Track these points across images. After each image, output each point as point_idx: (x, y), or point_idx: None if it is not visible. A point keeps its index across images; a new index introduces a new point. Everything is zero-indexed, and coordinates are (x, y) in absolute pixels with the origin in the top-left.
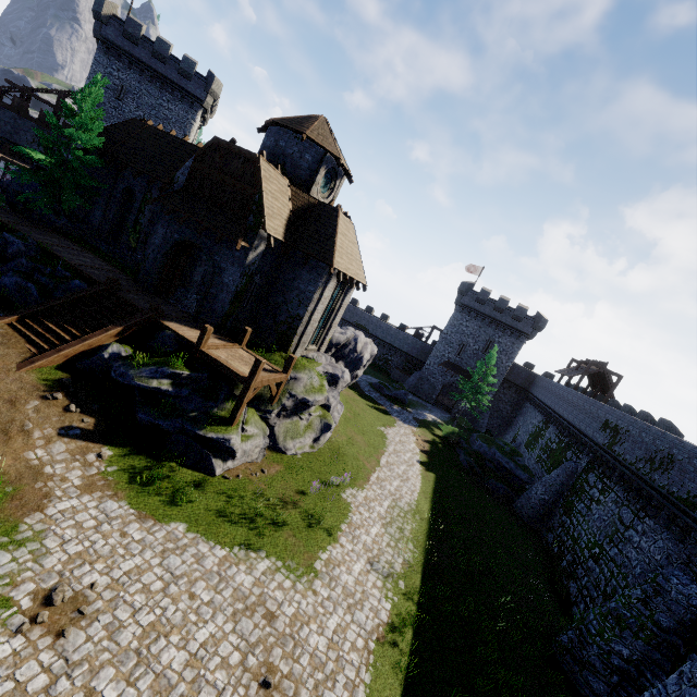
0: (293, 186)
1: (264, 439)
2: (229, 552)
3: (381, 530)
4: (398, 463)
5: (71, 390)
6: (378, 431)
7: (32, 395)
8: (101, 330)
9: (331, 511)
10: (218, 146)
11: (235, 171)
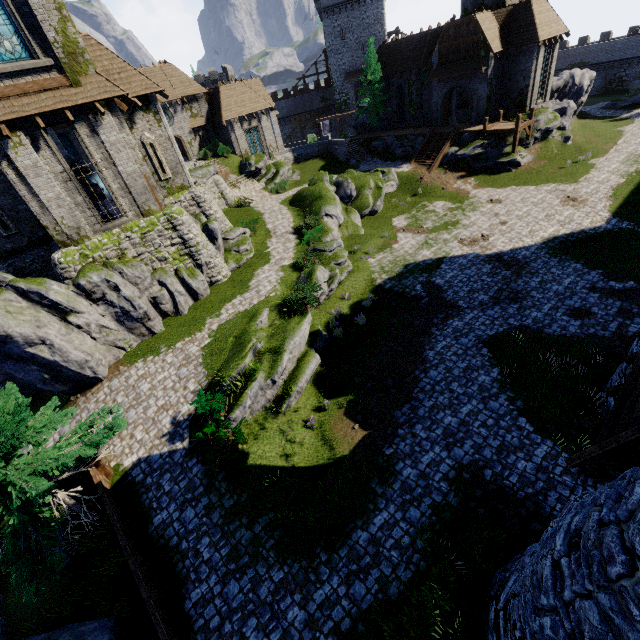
0: (494, 11)
1: (531, 156)
2: (536, 186)
3: (619, 165)
4: (634, 140)
5: (449, 169)
6: (613, 132)
7: (441, 174)
8: (444, 146)
9: (582, 168)
10: (448, 28)
11: (463, 34)
